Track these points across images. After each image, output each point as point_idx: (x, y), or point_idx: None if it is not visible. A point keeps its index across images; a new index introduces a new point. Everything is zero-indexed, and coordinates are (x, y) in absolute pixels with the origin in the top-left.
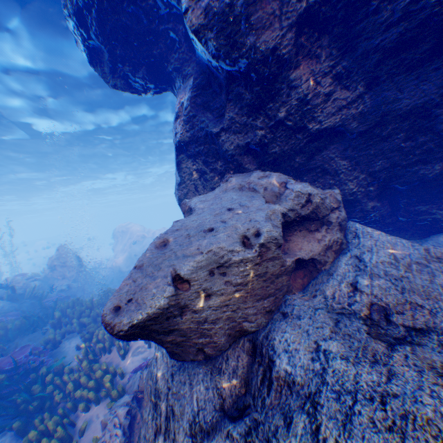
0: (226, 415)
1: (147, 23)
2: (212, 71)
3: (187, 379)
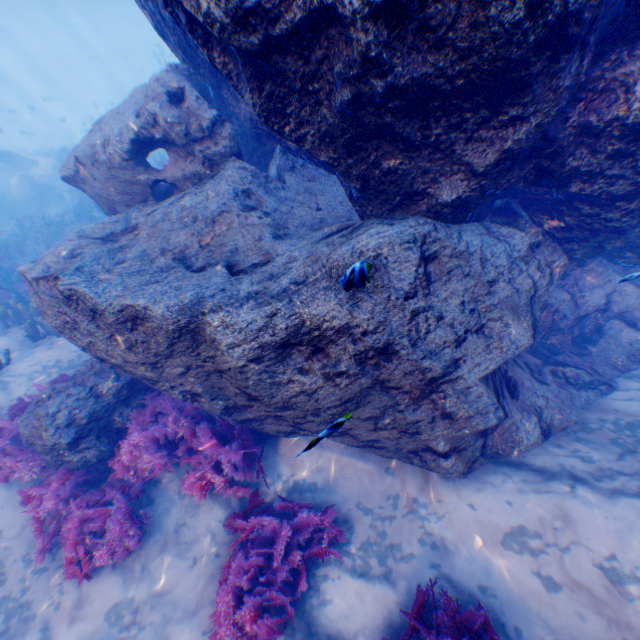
0: None
1: None
2: None
3: None
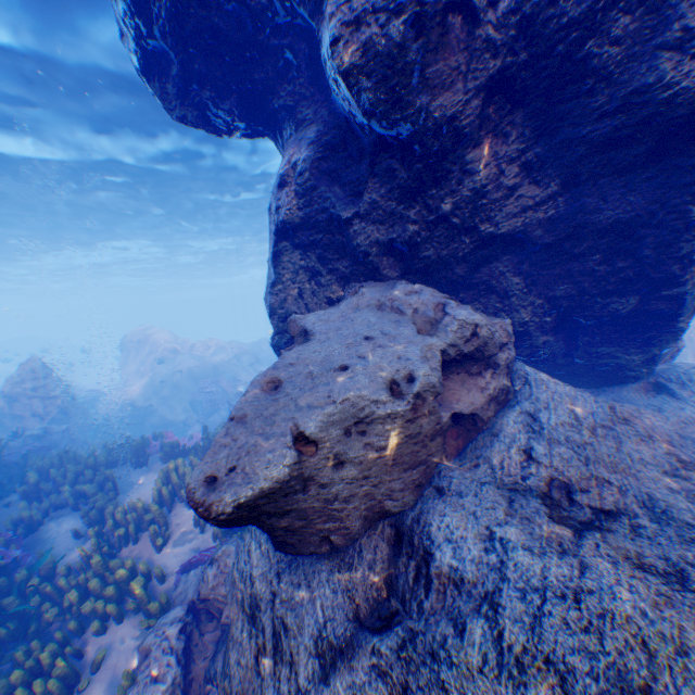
0: (364, 626)
1: (253, 30)
2: (353, 128)
3: (302, 580)
